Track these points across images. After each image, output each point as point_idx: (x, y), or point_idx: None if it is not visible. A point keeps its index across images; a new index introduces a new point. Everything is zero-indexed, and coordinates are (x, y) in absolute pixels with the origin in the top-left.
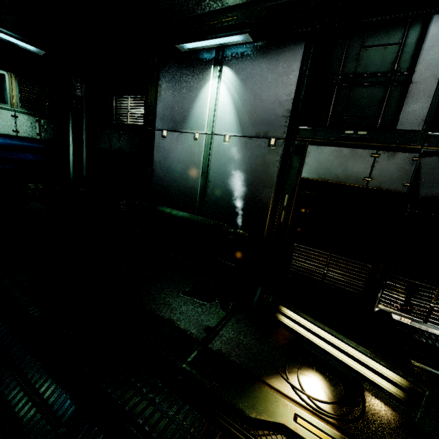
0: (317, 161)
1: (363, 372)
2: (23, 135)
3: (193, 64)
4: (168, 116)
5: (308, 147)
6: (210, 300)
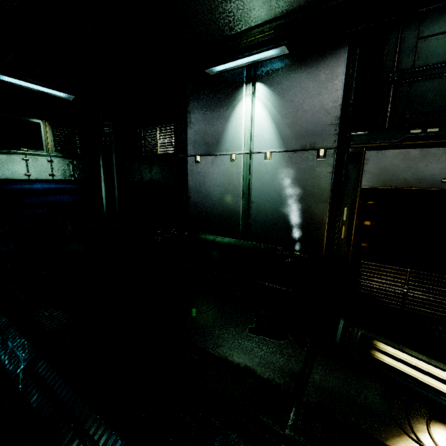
0: (379, 167)
1: None
2: (59, 178)
3: (222, 85)
4: (200, 141)
5: (365, 153)
6: (283, 338)
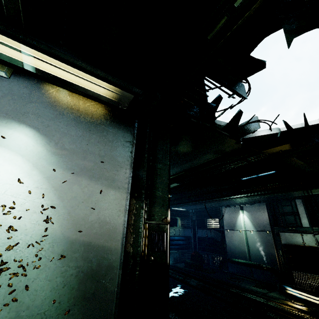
0: (285, 237)
1: (312, 300)
2: (181, 235)
3: (233, 209)
4: (228, 225)
5: (279, 233)
6: (263, 288)
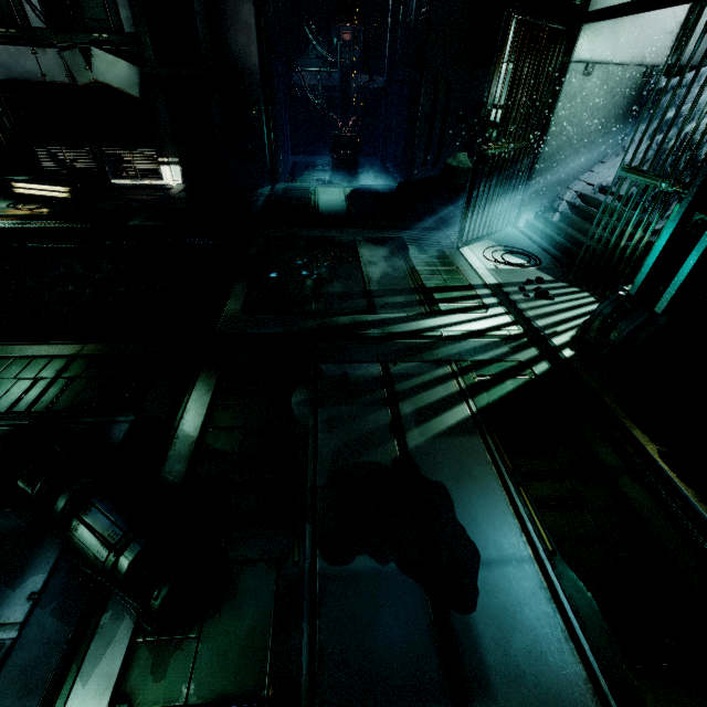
0: None
1: (56, 195)
2: None
3: None
4: None
5: None
6: None
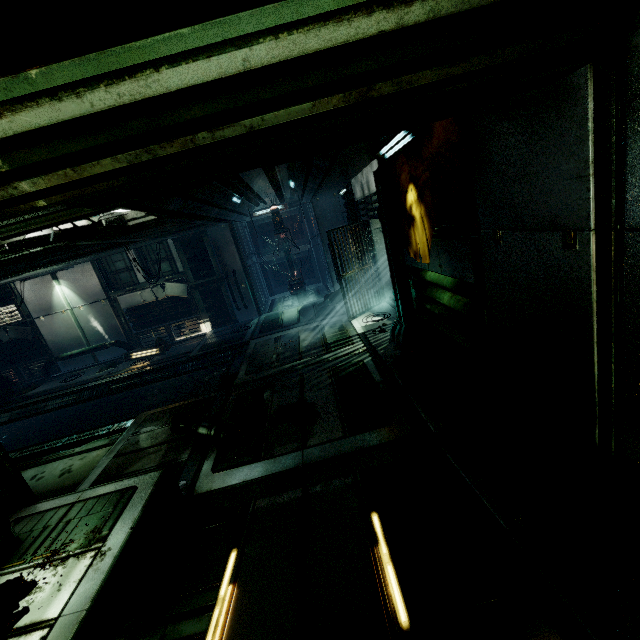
0: (125, 301)
1: (152, 353)
2: None
3: (40, 282)
4: (39, 309)
5: (118, 298)
6: (109, 368)
